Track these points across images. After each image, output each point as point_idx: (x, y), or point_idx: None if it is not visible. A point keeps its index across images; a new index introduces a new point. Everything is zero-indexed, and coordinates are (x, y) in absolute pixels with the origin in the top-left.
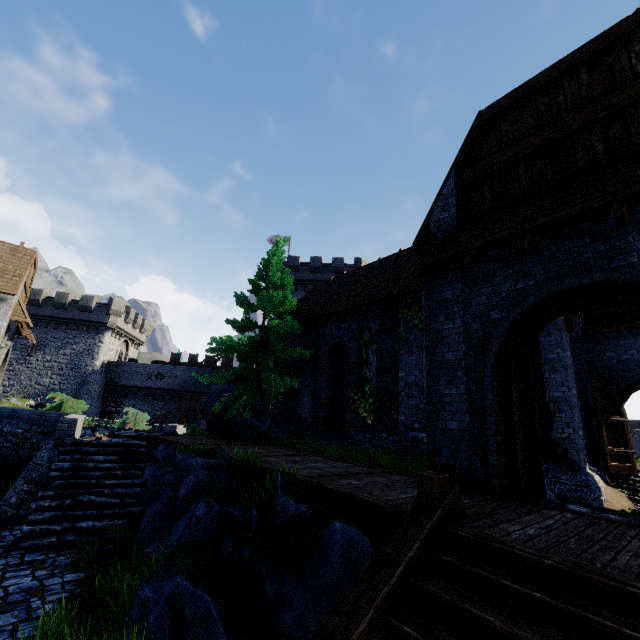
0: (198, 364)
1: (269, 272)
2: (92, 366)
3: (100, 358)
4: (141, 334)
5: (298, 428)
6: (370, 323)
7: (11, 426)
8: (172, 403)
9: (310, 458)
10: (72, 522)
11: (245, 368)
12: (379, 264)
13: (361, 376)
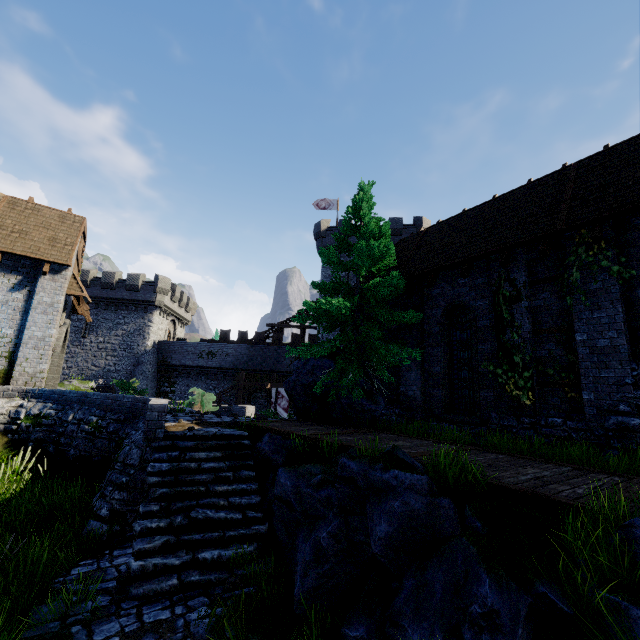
0: (248, 341)
1: (358, 221)
2: (144, 346)
3: (151, 338)
4: (186, 313)
5: (404, 409)
6: (512, 274)
7: (83, 413)
8: (225, 382)
9: (490, 456)
10: (191, 551)
11: (344, 338)
12: (501, 201)
13: (505, 343)
